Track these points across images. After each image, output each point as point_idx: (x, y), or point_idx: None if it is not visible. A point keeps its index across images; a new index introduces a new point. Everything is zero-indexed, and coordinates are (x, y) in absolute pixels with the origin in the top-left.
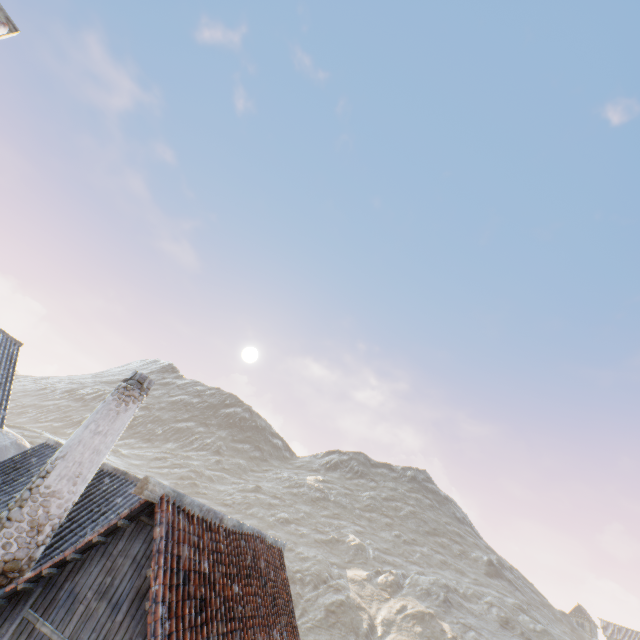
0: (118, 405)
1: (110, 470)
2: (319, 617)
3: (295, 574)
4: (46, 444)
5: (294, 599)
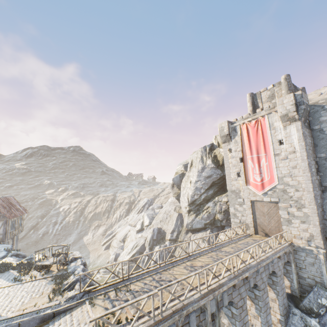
0: None
1: None
2: (37, 207)
3: (23, 201)
4: None
5: (25, 207)
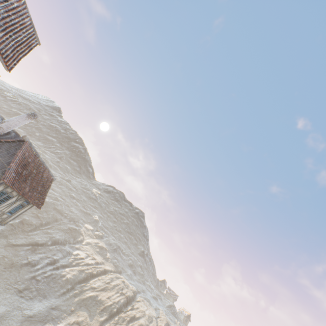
0: (26, 118)
1: (15, 132)
2: (64, 228)
3: (64, 213)
4: None
5: (59, 219)
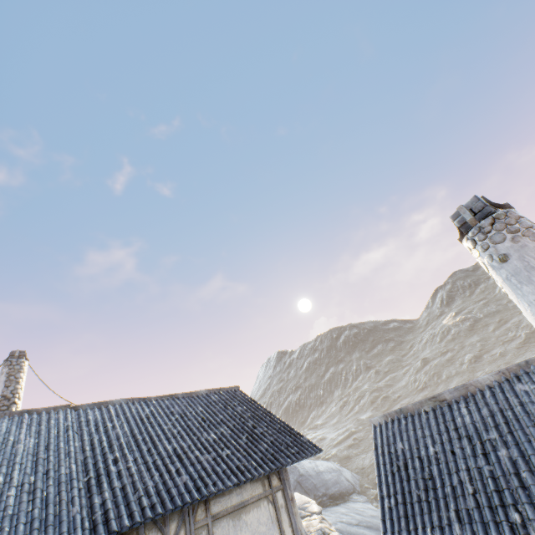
0: (534, 238)
1: (497, 379)
2: None
3: None
4: (378, 426)
5: None
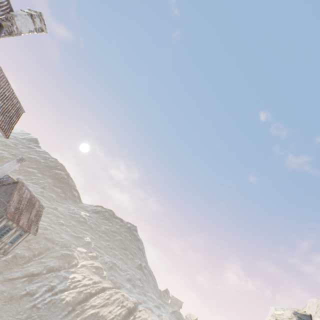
0: (17, 163)
1: (6, 175)
2: (57, 255)
3: (55, 241)
4: None
5: (50, 248)
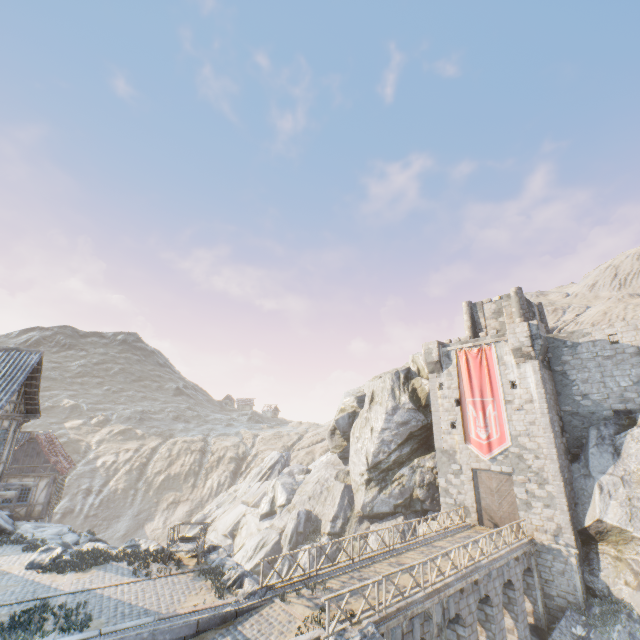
0: None
1: None
2: None
3: None
4: None
5: None
